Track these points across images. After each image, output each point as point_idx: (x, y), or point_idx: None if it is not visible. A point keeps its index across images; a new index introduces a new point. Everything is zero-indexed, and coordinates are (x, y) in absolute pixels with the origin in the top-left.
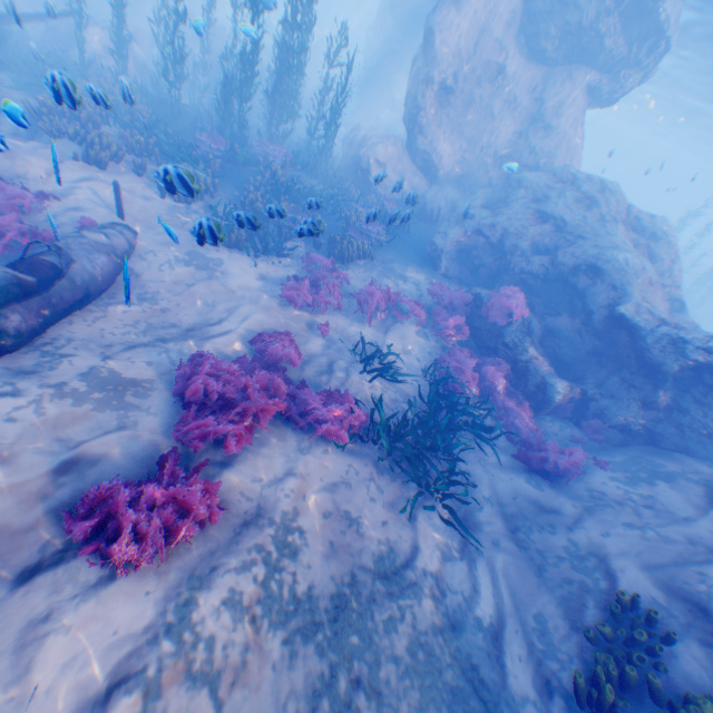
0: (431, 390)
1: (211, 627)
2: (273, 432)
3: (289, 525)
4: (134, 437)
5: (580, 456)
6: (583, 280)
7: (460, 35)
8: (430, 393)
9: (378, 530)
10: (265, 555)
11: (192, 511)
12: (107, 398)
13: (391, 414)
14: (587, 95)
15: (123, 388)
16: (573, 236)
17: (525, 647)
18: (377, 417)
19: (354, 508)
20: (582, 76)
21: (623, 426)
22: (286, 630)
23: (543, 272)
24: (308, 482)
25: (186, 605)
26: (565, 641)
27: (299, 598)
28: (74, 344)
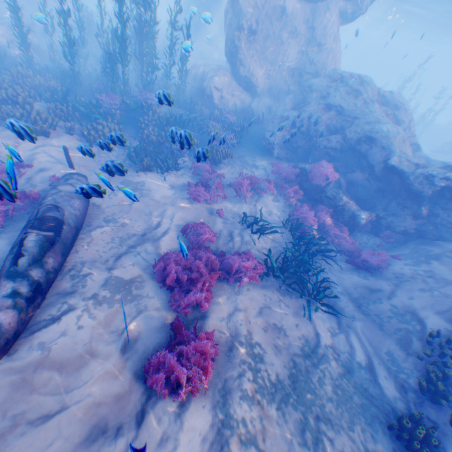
0: (295, 236)
1: (241, 414)
2: (218, 288)
3: (250, 342)
4: (150, 316)
5: (385, 255)
6: (363, 146)
7: None
8: (294, 238)
9: (293, 329)
10: (247, 364)
11: (205, 353)
12: (123, 296)
13: (277, 258)
14: (339, 18)
15: (128, 286)
16: (350, 118)
17: (386, 371)
18: (268, 260)
19: (277, 320)
20: (335, 6)
21: (403, 231)
22: (275, 402)
23: (338, 145)
24: (248, 313)
25: (224, 406)
26: (406, 362)
27: (273, 382)
28: (86, 266)
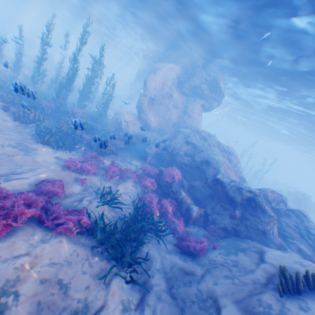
0: (133, 210)
1: None
2: (27, 230)
3: (8, 290)
4: None
5: (205, 242)
6: (203, 165)
7: (156, 83)
8: (133, 212)
9: (81, 292)
10: None
11: None
12: None
13: (109, 222)
14: (202, 107)
15: None
16: (199, 150)
17: None
18: (101, 224)
19: (69, 278)
20: (199, 101)
21: (224, 227)
22: None
23: (188, 162)
24: (39, 261)
25: None
26: None
27: None
28: None
